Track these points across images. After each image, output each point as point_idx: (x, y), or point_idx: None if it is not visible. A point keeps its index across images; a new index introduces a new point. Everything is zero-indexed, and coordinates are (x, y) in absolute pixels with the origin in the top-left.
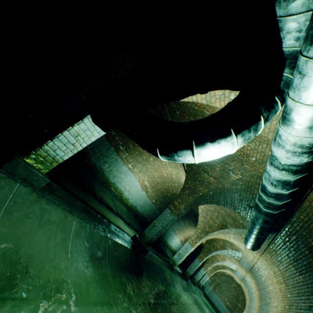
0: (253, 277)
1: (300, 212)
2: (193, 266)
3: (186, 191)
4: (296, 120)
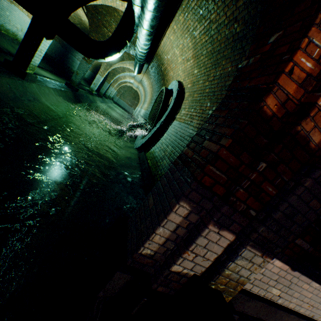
0: (142, 86)
1: (155, 58)
2: (105, 88)
3: None
4: (140, 43)
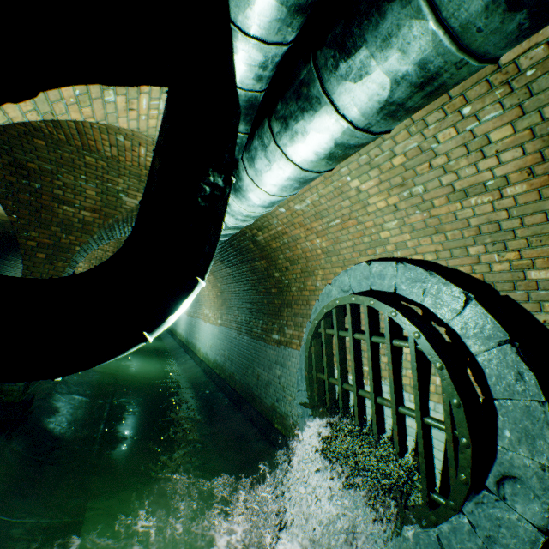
0: None
1: None
2: None
3: (40, 256)
4: (255, 201)
